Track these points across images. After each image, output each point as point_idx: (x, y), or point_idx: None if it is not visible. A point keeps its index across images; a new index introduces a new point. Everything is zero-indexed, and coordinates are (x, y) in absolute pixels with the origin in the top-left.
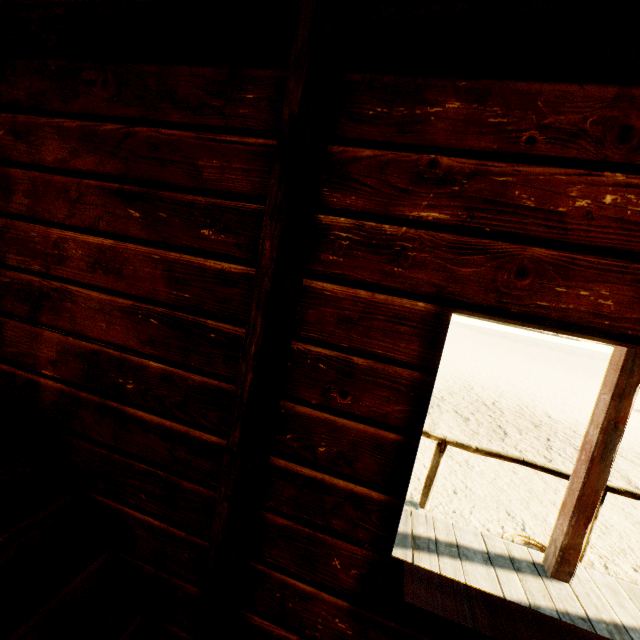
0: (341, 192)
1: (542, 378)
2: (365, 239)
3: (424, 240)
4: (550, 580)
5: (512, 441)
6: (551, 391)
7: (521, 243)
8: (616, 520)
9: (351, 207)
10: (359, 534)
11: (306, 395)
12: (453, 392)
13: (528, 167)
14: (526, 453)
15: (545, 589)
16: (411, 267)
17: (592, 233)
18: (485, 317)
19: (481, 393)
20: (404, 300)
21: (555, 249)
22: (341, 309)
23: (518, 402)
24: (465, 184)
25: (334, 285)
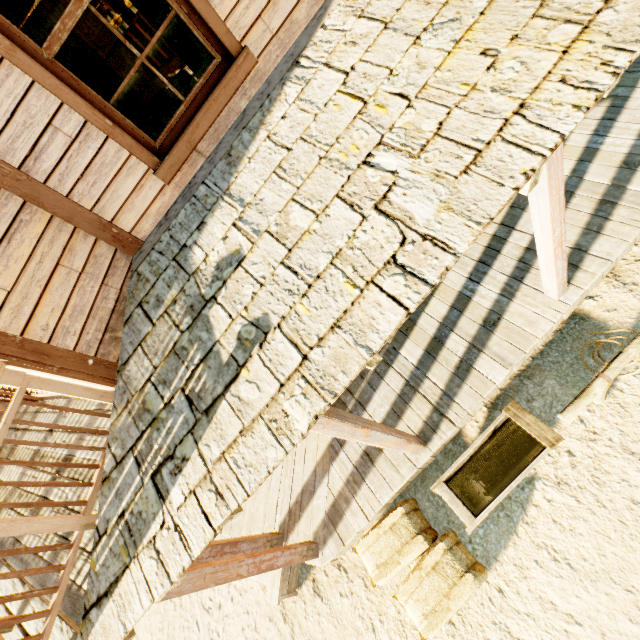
0: None
1: None
2: None
3: None
4: None
5: None
6: None
7: None
8: None
9: None
10: None
11: None
12: None
13: None
14: None
15: None
16: None
17: None
18: None
19: None
20: None
21: None
22: None
23: None
24: None
25: None
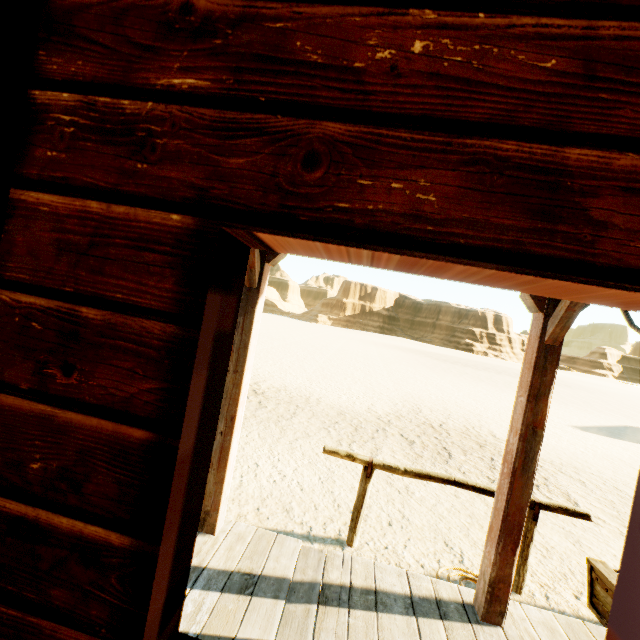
0: (63, 55)
1: (489, 399)
2: (97, 123)
3: (177, 119)
4: (480, 624)
5: (456, 463)
6: (497, 411)
7: (308, 116)
8: (557, 541)
9: (77, 76)
10: (92, 611)
11: (13, 375)
12: (401, 415)
13: (311, 7)
14: (469, 474)
15: (474, 638)
16: (161, 161)
17: (401, 96)
18: (265, 231)
19: (429, 415)
20: (152, 212)
21: (354, 122)
22: (64, 232)
23: (465, 423)
24: (230, 35)
25: (54, 195)
